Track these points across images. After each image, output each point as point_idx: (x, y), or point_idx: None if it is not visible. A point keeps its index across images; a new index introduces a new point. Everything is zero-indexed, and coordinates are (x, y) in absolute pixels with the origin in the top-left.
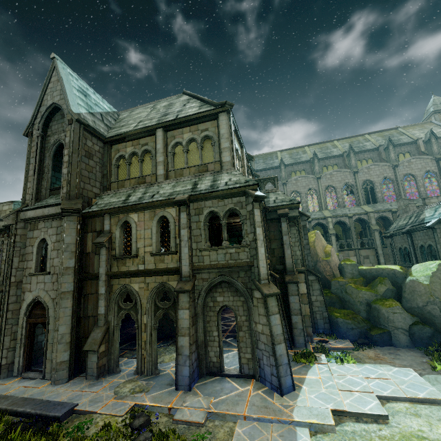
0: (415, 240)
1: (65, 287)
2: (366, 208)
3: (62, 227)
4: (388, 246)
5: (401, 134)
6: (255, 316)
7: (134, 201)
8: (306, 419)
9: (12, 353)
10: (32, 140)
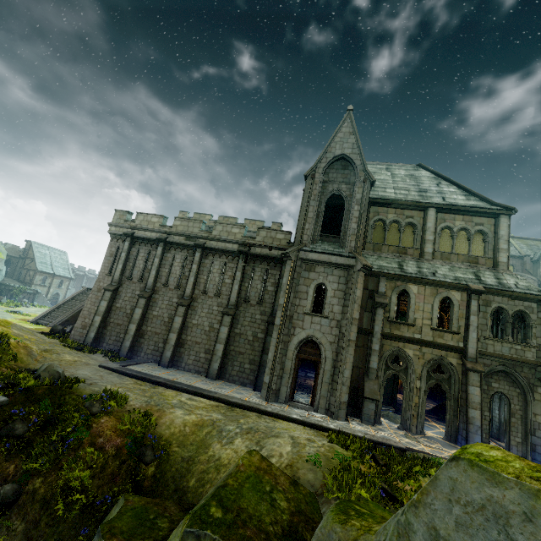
0: None
1: (352, 336)
2: None
3: (353, 279)
4: None
5: None
6: (536, 409)
7: (415, 273)
8: None
9: (279, 381)
10: (313, 182)
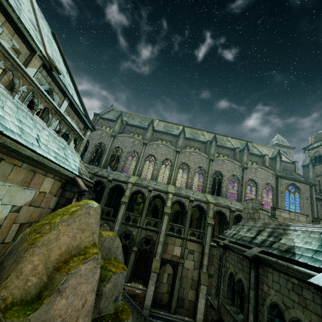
0: (265, 282)
1: None
2: (209, 197)
3: None
4: (216, 257)
5: (254, 147)
6: None
7: None
8: None
9: None
10: None
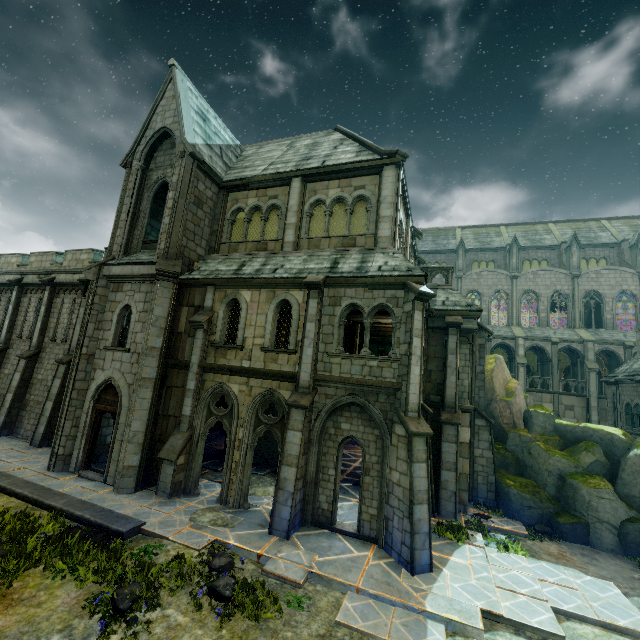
0: None
1: (147, 372)
2: (584, 334)
3: (153, 293)
4: (608, 397)
5: None
6: (392, 459)
7: (248, 273)
8: (444, 612)
9: (72, 443)
10: (130, 173)
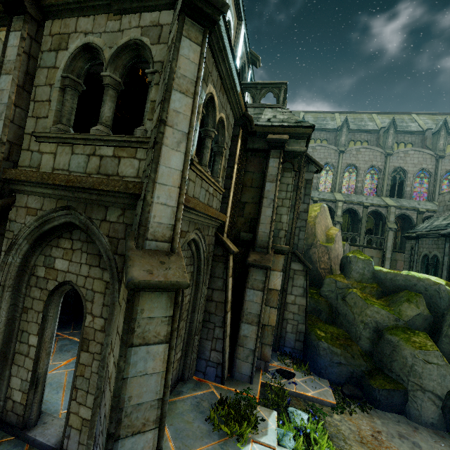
0: None
1: None
2: (388, 201)
3: None
4: (407, 249)
5: None
6: (114, 330)
7: None
8: None
9: None
10: None
